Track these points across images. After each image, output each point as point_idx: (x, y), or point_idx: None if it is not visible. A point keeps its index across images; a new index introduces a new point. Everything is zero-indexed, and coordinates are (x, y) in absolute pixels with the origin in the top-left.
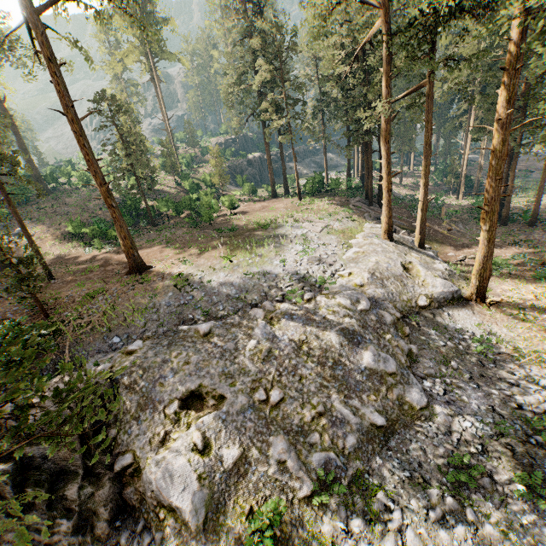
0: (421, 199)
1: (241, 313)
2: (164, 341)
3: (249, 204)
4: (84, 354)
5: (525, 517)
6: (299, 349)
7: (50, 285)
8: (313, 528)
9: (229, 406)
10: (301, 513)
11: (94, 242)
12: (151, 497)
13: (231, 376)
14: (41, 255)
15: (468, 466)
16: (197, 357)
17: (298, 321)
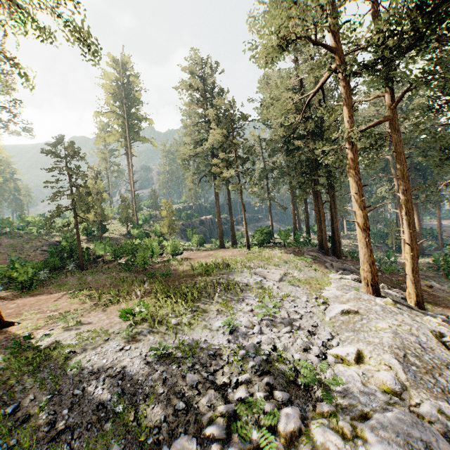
0: (407, 241)
1: None
2: None
3: (195, 252)
4: None
5: None
6: None
7: None
8: None
9: None
10: None
11: None
12: None
13: None
14: None
15: None
16: None
17: None
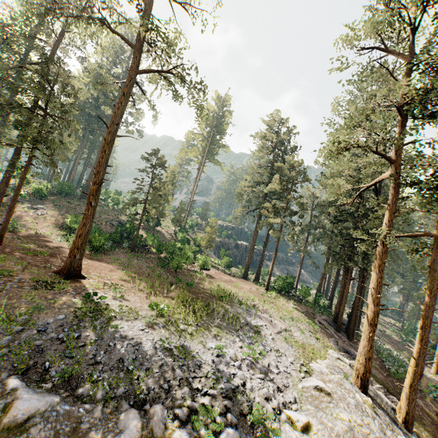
0: (414, 354)
1: (112, 406)
2: None
3: (220, 272)
4: None
5: None
6: None
7: None
8: None
9: None
10: None
11: (70, 236)
12: None
13: None
14: (10, 219)
15: None
16: None
17: None
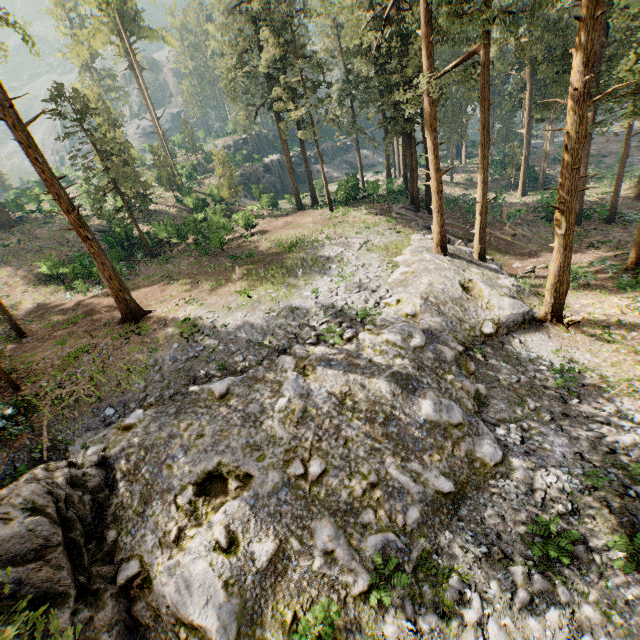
0: (478, 200)
1: (267, 363)
2: (170, 409)
3: (269, 220)
4: (68, 434)
5: (630, 591)
6: (342, 404)
7: (23, 345)
8: (374, 631)
9: (257, 487)
10: (358, 613)
11: (76, 285)
12: (167, 614)
13: (258, 448)
14: (5, 308)
15: (557, 532)
16: (213, 427)
17: (337, 368)
